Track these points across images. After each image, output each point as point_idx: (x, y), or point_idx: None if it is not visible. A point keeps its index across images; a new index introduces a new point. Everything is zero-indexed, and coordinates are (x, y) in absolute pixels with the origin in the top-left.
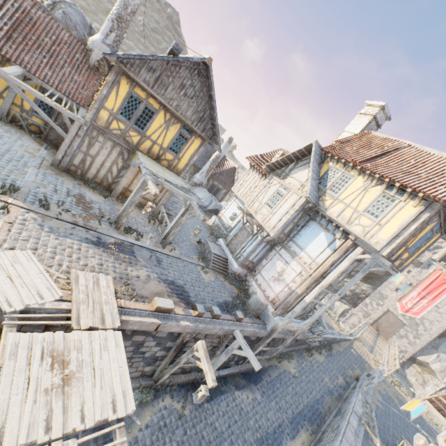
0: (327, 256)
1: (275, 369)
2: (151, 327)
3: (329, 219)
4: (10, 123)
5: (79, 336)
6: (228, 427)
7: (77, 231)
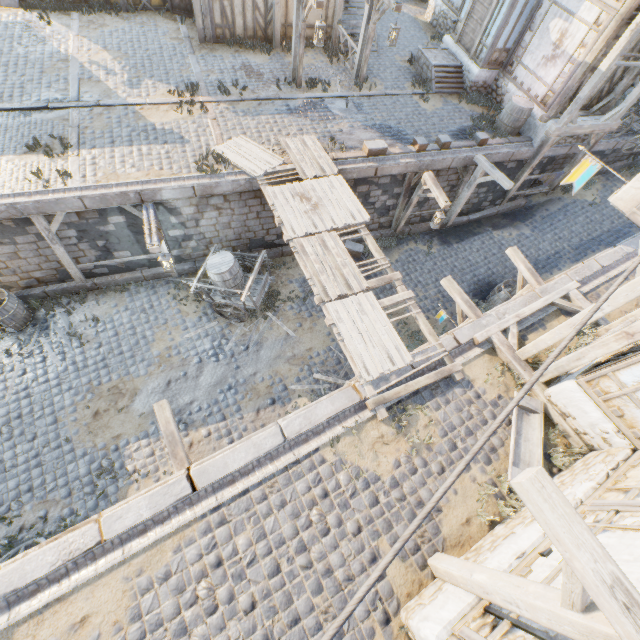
0: None
1: (557, 203)
2: (370, 173)
3: None
4: (136, 12)
5: (310, 183)
6: (483, 259)
7: (264, 106)
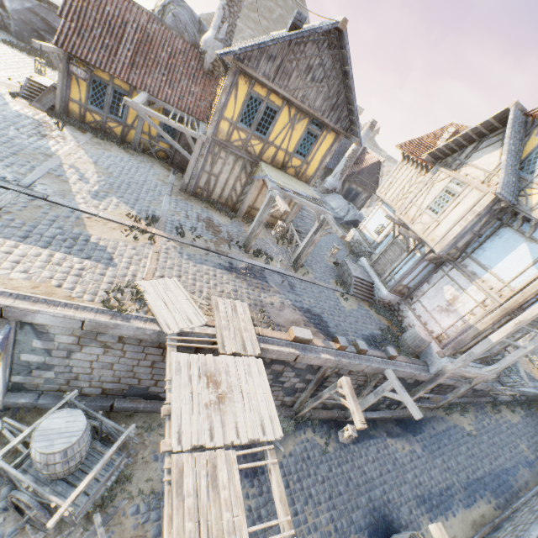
0: (532, 278)
1: (441, 422)
2: (290, 358)
3: (536, 223)
4: (142, 153)
5: (226, 360)
6: (379, 475)
7: (210, 257)
